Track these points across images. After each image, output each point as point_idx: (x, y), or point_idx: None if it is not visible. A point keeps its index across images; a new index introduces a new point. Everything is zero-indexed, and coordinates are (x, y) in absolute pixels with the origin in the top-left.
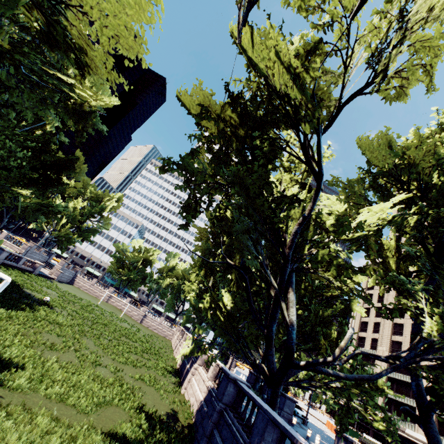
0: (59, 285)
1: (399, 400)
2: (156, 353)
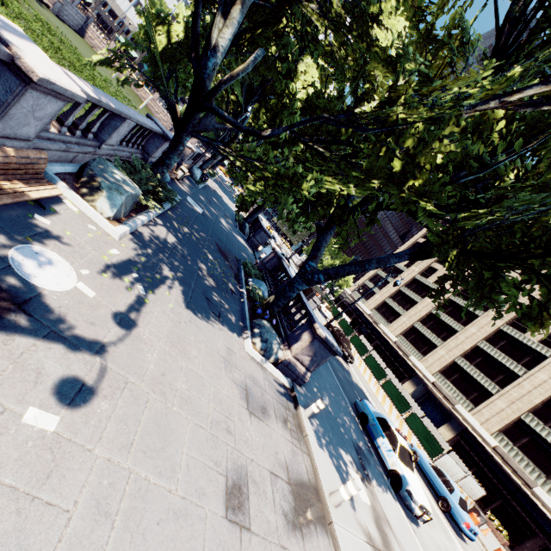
0: (53, 17)
1: (393, 307)
2: None
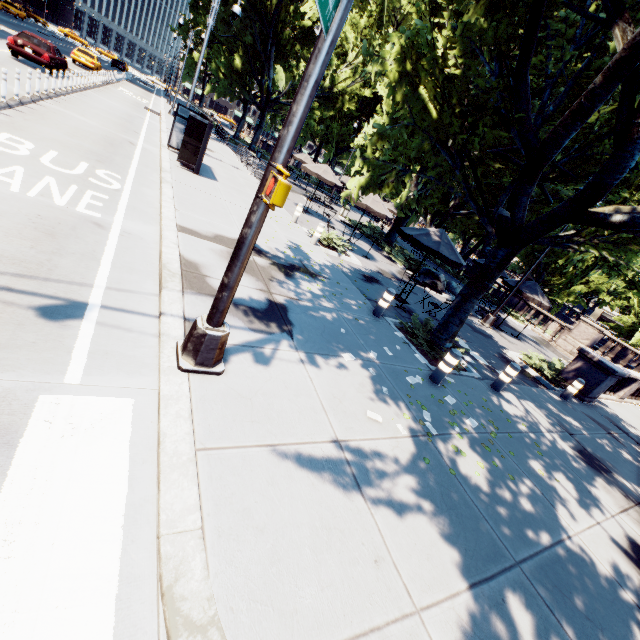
0: None
1: None
2: None
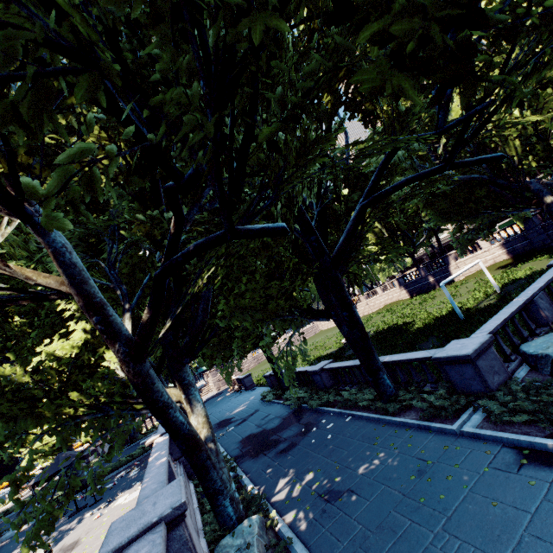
0: None
1: None
2: (388, 309)
